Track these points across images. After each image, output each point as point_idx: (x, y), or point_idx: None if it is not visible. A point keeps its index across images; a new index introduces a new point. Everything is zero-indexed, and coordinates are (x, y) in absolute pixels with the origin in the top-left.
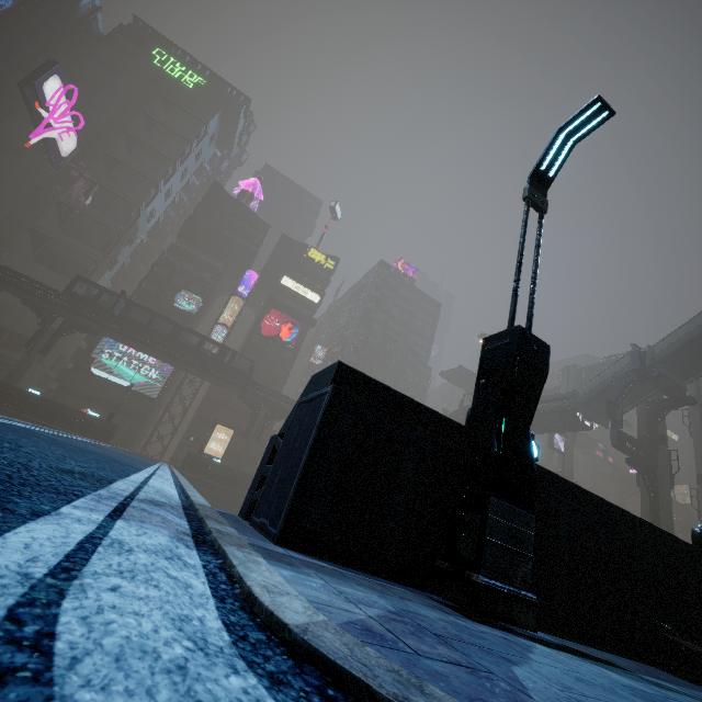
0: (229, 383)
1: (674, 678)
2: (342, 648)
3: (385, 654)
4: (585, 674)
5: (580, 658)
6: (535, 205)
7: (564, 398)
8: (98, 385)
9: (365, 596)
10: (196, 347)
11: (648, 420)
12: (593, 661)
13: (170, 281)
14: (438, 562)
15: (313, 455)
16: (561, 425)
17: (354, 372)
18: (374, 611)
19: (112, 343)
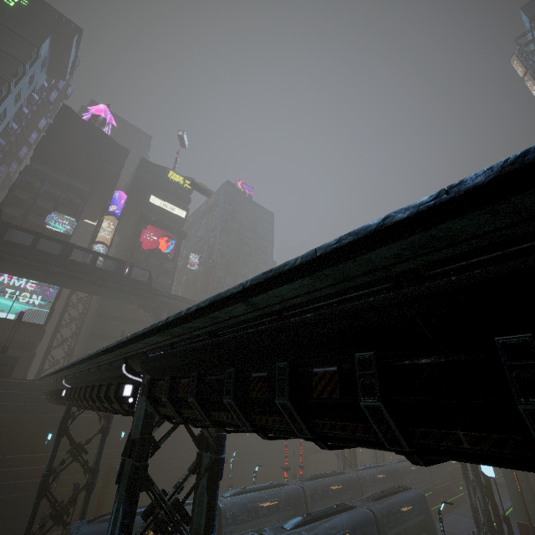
0: (132, 294)
1: None
2: None
3: None
4: None
5: None
6: None
7: None
8: None
9: None
10: (92, 263)
11: None
12: None
13: (34, 203)
14: None
15: None
16: None
17: None
18: None
19: None
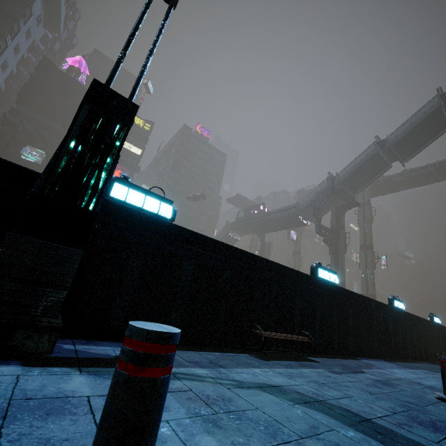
0: None
1: (245, 360)
2: None
3: None
4: None
5: (78, 370)
6: None
7: (292, 208)
8: None
9: None
10: None
11: (336, 217)
12: (104, 369)
13: (15, 138)
14: None
15: None
16: (291, 224)
17: None
18: None
19: None
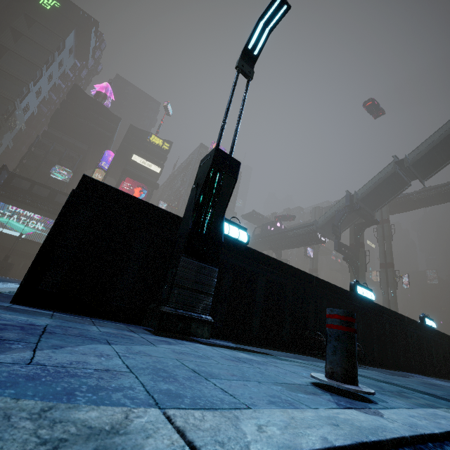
0: None
1: (315, 359)
2: None
3: None
4: (204, 352)
5: (232, 350)
6: (244, 73)
7: (310, 225)
8: None
9: (28, 319)
10: None
11: (355, 235)
12: (244, 351)
13: (46, 158)
14: (151, 305)
15: (50, 239)
16: (309, 241)
17: (98, 183)
18: None
19: (2, 205)
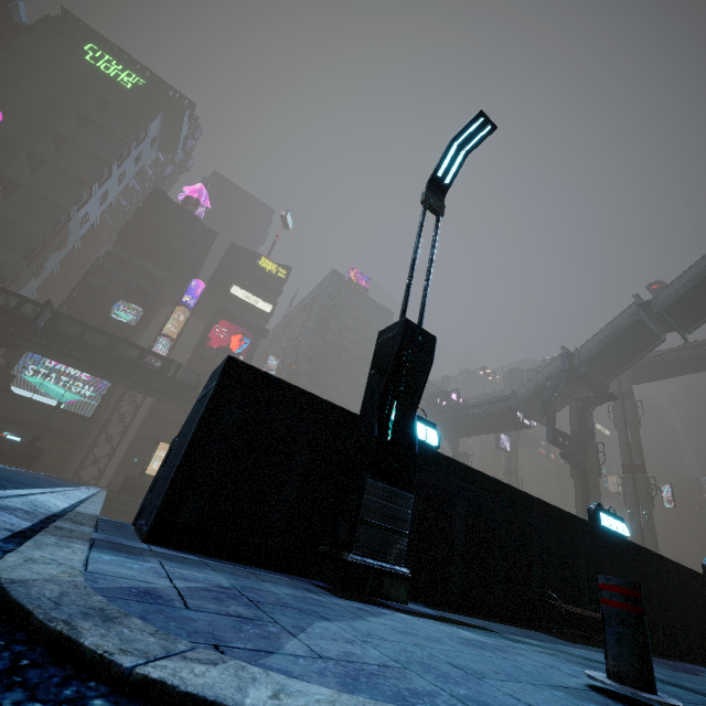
0: (174, 397)
1: (551, 638)
2: (50, 594)
3: (132, 605)
4: (423, 630)
5: (444, 623)
6: (432, 209)
7: (505, 399)
8: (19, 406)
9: (205, 576)
10: (136, 360)
11: (579, 416)
12: (458, 626)
13: (106, 290)
14: (320, 547)
15: (191, 449)
16: (504, 425)
17: (246, 366)
18: (192, 584)
19: (37, 359)
